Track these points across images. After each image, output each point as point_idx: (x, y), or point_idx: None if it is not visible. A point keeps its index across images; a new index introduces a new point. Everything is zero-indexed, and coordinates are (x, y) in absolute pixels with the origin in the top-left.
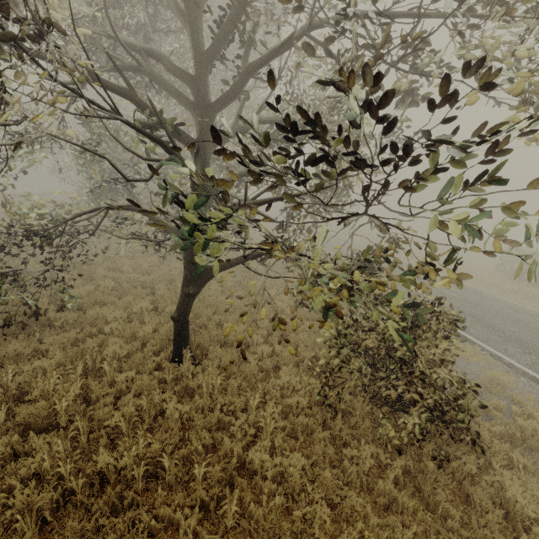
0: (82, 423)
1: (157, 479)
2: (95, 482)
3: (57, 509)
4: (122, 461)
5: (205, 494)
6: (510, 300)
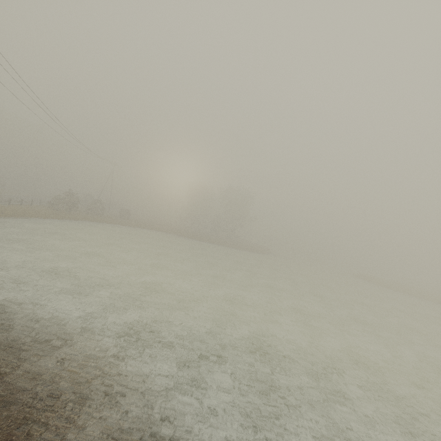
0: None
1: None
2: None
3: None
4: None
5: None
6: None
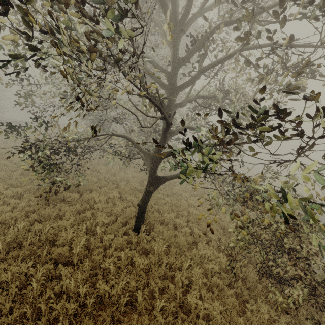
0: (88, 263)
1: (131, 306)
2: (97, 302)
3: (75, 316)
4: (114, 290)
5: (163, 321)
6: None
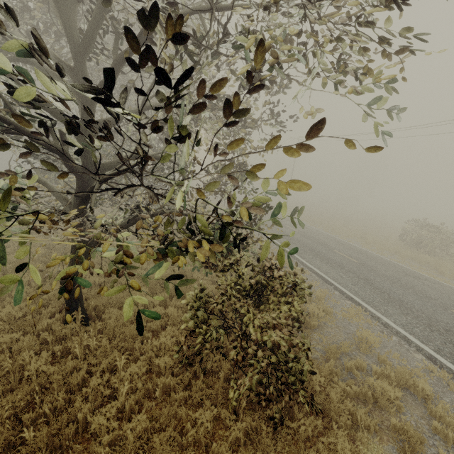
0: None
1: None
2: None
3: None
4: None
5: None
6: (406, 265)
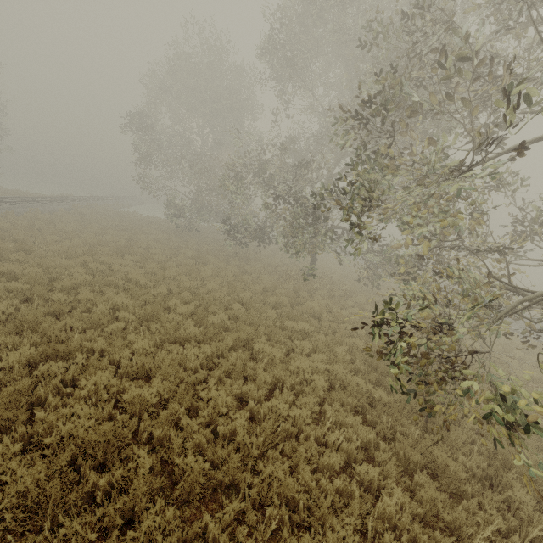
0: None
1: None
2: None
3: None
4: None
5: None
6: None
